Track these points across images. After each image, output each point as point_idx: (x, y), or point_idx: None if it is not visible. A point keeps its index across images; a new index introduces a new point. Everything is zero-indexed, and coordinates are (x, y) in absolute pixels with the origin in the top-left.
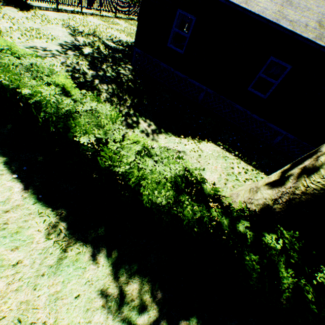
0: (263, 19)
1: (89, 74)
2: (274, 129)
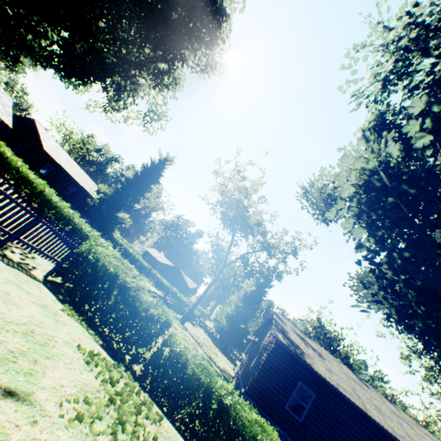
0: (386, 430)
1: None
2: None
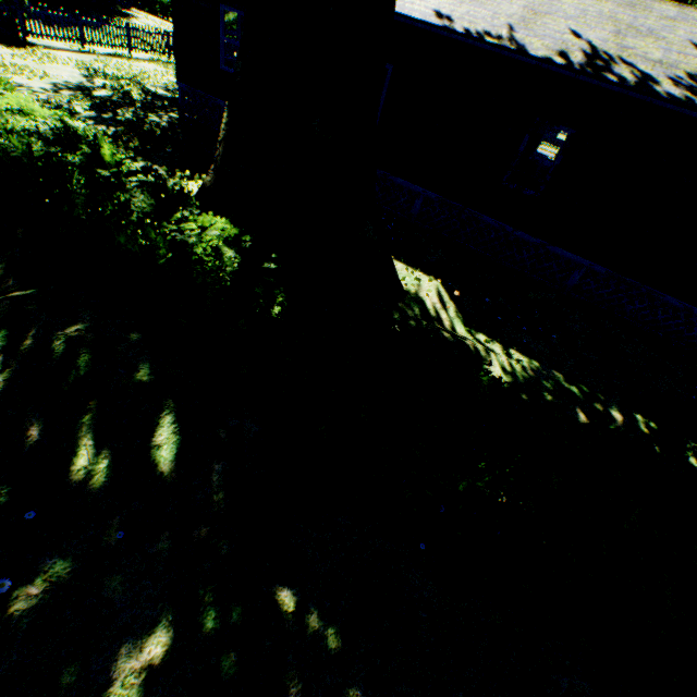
0: None
1: (82, 115)
2: (406, 187)
